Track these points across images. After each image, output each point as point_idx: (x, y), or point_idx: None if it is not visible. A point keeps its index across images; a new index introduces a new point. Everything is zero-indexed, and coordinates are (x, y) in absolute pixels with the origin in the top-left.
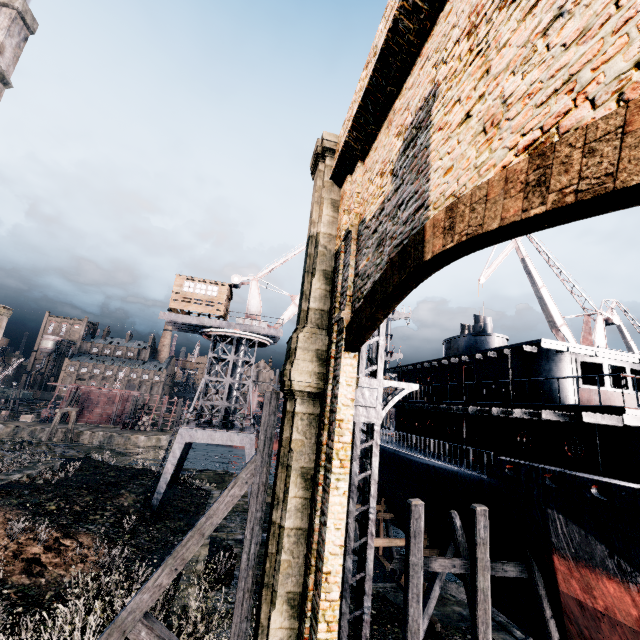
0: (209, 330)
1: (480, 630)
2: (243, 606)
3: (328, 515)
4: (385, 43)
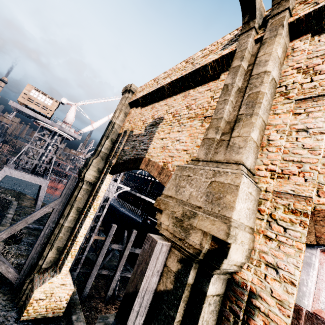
0: (39, 122)
1: (119, 266)
2: (36, 249)
3: (83, 224)
4: (159, 88)
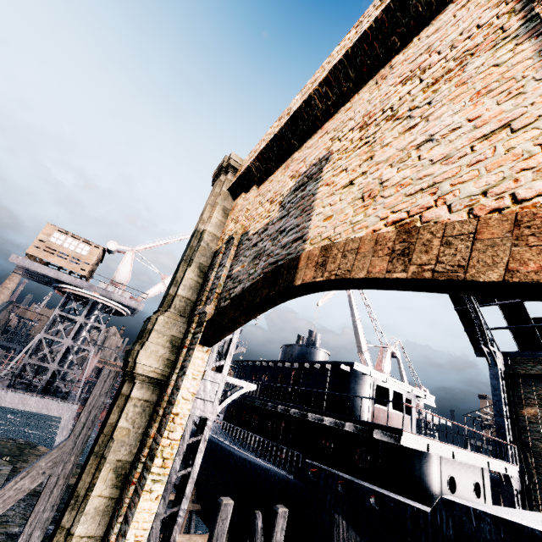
0: (65, 286)
1: None
2: None
3: (131, 524)
4: (299, 109)
